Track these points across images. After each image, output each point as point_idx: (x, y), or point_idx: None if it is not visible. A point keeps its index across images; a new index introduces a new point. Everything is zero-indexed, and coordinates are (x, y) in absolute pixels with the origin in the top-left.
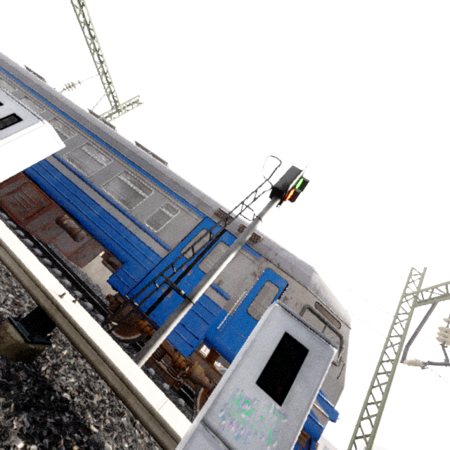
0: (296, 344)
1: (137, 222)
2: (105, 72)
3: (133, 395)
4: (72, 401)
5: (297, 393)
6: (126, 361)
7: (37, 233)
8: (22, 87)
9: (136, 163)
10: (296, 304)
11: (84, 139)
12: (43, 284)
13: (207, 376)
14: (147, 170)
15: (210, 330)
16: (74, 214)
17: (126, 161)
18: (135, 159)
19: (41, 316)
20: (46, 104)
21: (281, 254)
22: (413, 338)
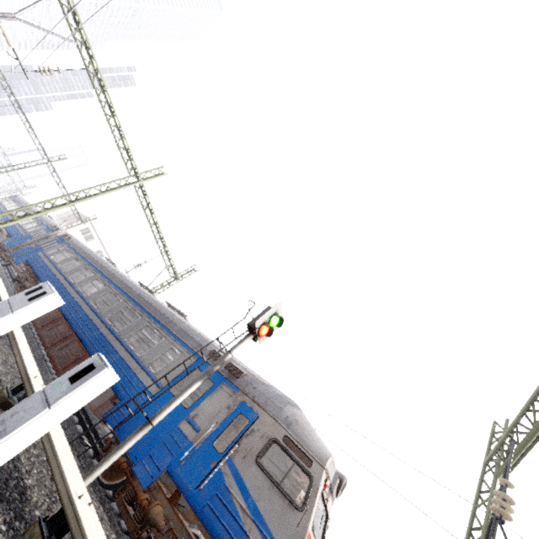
0: (93, 367)
1: (142, 365)
2: (166, 252)
3: None
4: None
5: (81, 381)
6: None
7: None
8: (97, 272)
9: (157, 318)
10: (261, 436)
11: (125, 304)
12: (28, 369)
13: (168, 523)
14: (164, 322)
15: (173, 462)
16: None
17: (150, 317)
18: (157, 315)
19: (21, 387)
20: (108, 282)
21: (259, 388)
22: (492, 524)
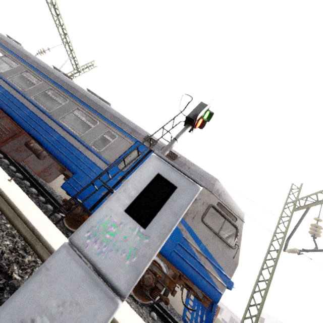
0: (166, 183)
1: (85, 144)
2: (68, 42)
3: (40, 243)
4: (1, 255)
5: (162, 219)
6: (47, 224)
7: (11, 153)
8: (3, 48)
9: (86, 102)
10: (203, 204)
11: (47, 85)
12: None
13: None
14: (94, 107)
15: None
16: (38, 139)
17: (78, 101)
18: (85, 100)
19: None
20: (20, 60)
21: (193, 168)
22: (292, 233)
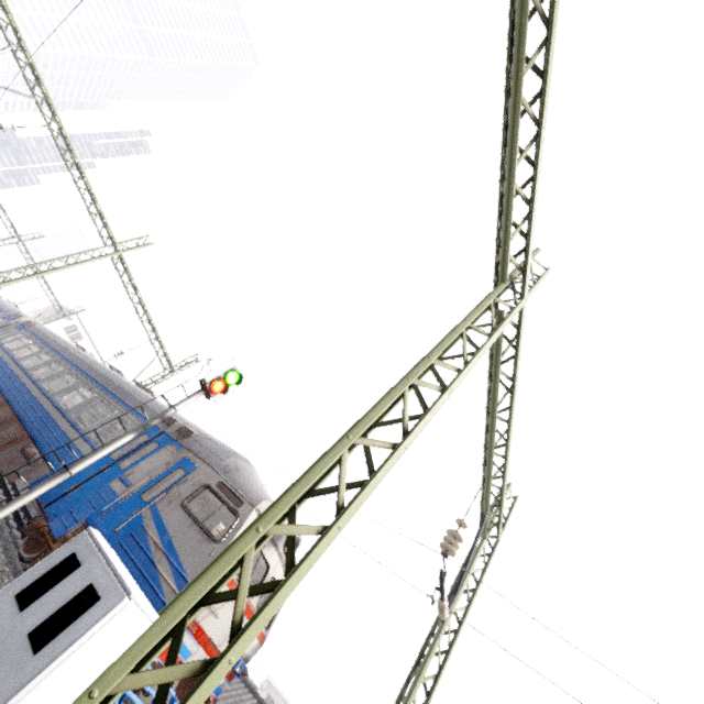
0: None
1: (85, 436)
2: (158, 338)
3: None
4: None
5: None
6: None
7: (3, 467)
8: (57, 356)
9: (116, 393)
10: (194, 484)
11: (82, 383)
12: None
13: None
14: (122, 397)
15: (94, 514)
16: (36, 439)
17: (108, 393)
18: (117, 391)
19: None
20: (68, 364)
21: (207, 445)
22: (461, 578)
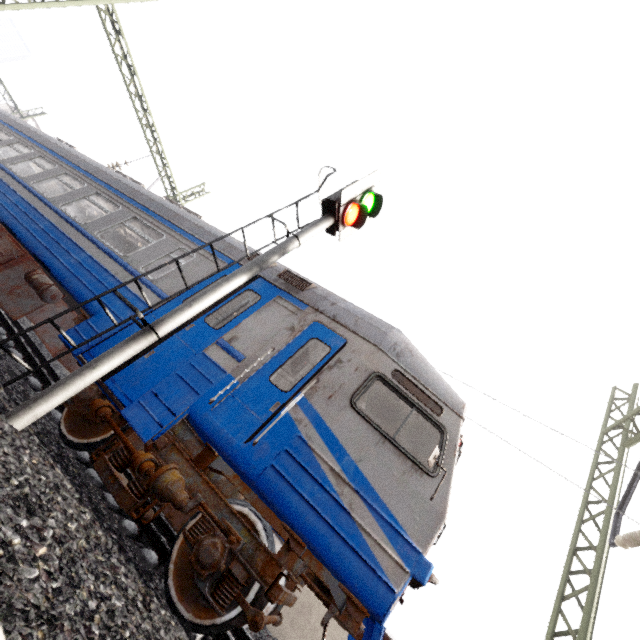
0: None
1: (130, 268)
2: (160, 153)
3: None
4: None
5: None
6: None
7: (0, 297)
8: (41, 149)
9: (153, 209)
10: (356, 369)
11: (93, 189)
12: None
13: (192, 496)
14: (164, 216)
15: (199, 403)
16: (47, 262)
17: (139, 208)
18: (152, 206)
19: None
20: (61, 161)
21: (342, 305)
22: (628, 497)
